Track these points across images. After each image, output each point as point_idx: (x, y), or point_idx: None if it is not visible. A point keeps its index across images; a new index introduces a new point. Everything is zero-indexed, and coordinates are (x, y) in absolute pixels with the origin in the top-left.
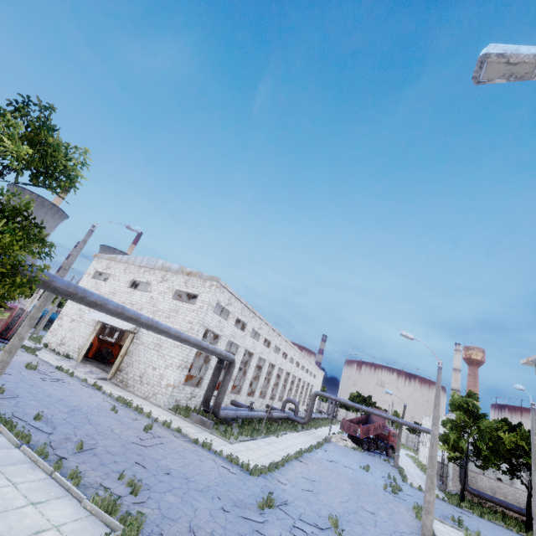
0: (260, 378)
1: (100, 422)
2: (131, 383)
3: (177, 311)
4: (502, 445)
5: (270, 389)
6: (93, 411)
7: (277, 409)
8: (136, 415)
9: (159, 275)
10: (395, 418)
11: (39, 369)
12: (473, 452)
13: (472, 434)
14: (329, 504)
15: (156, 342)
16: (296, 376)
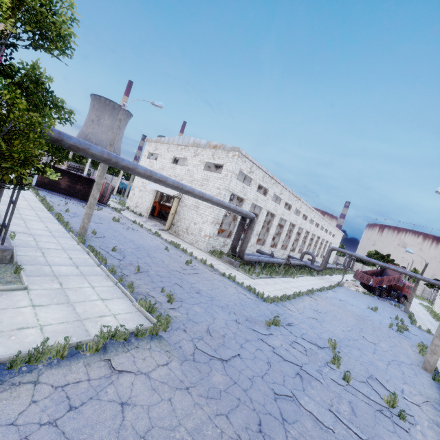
0: (281, 235)
1: (155, 256)
2: (181, 234)
3: (207, 180)
4: None
5: (290, 244)
6: (152, 249)
7: (296, 258)
8: (182, 254)
9: (192, 150)
10: (413, 274)
11: (121, 222)
12: None
13: None
14: (331, 331)
15: (194, 204)
16: (315, 234)
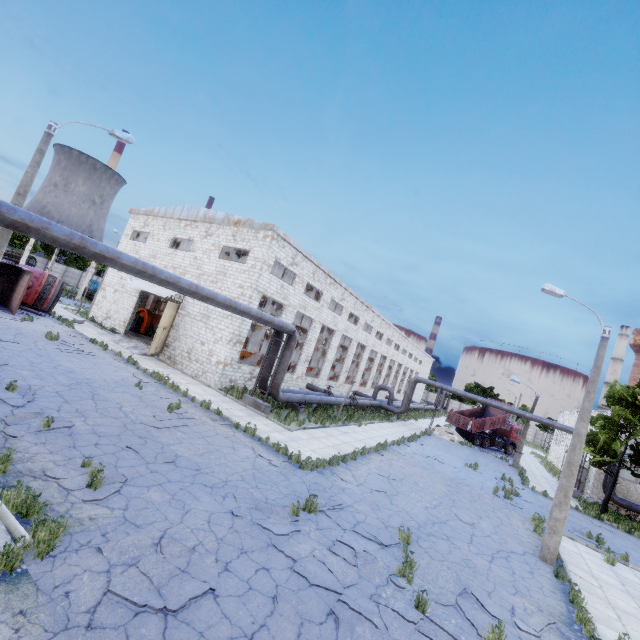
0: (345, 361)
1: (108, 398)
2: (180, 360)
3: (225, 274)
4: None
5: (359, 374)
6: (108, 386)
7: (368, 396)
8: (169, 394)
9: (202, 228)
10: (521, 411)
11: (65, 341)
12: (632, 458)
13: (635, 435)
14: (407, 510)
15: (203, 312)
16: (394, 361)
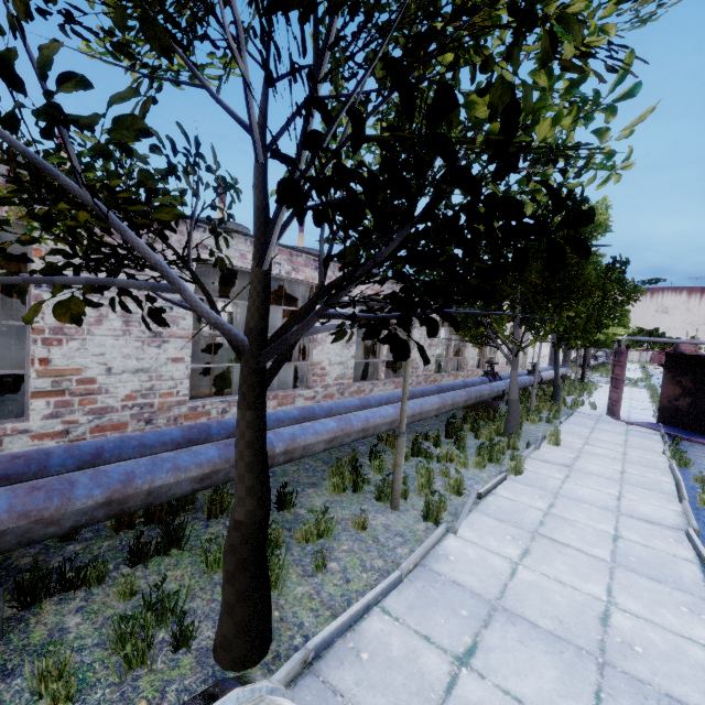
0: None
1: None
2: None
3: None
4: None
5: None
6: None
7: None
8: None
9: None
10: None
11: None
12: None
13: None
14: None
15: None
16: None
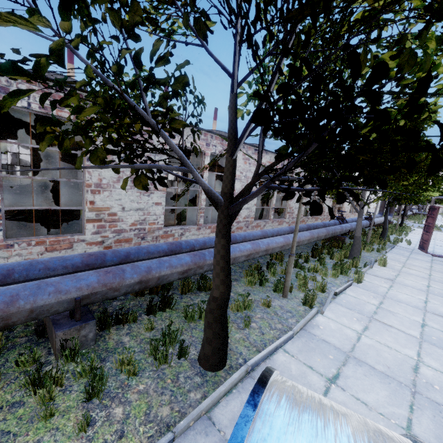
0: None
1: None
2: None
3: None
4: None
5: None
6: None
7: None
8: None
9: None
10: None
11: None
12: None
13: None
14: None
15: None
16: None
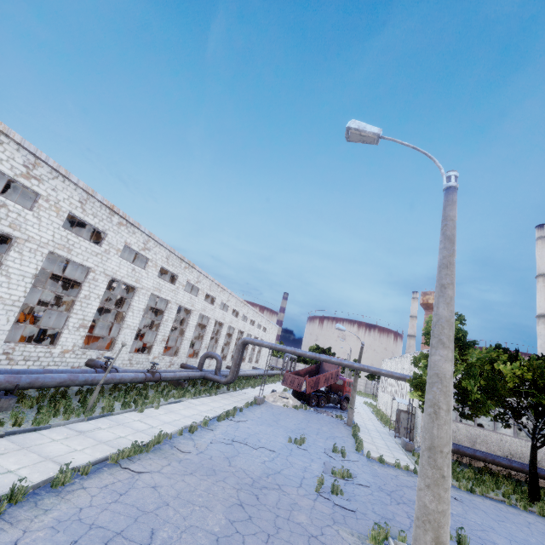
0: (160, 328)
1: None
2: None
3: None
4: (501, 383)
5: (186, 344)
6: None
7: (196, 368)
8: None
9: None
10: (349, 362)
11: None
12: (458, 397)
13: (458, 371)
14: None
15: None
16: (234, 328)
